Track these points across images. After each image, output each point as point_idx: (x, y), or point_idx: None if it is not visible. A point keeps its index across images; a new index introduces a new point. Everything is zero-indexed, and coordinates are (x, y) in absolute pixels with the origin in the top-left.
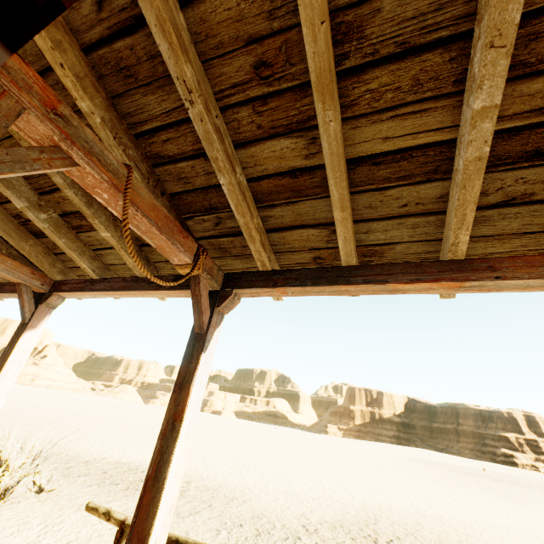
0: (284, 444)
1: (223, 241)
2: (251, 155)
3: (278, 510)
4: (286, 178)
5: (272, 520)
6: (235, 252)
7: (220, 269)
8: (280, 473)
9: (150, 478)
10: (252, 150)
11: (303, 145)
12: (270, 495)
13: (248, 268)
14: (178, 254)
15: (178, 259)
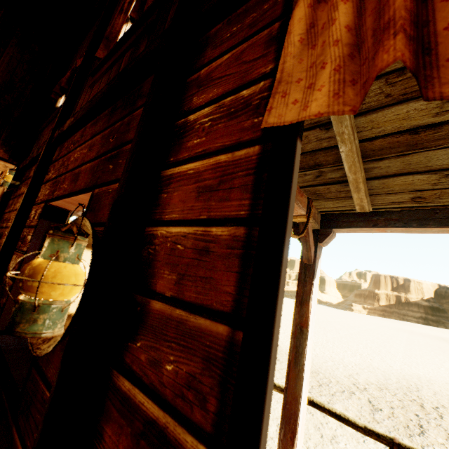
0: (317, 317)
1: (319, 189)
2: (370, 120)
3: (329, 369)
4: (403, 135)
5: (327, 376)
6: (329, 196)
7: (318, 212)
8: (321, 340)
9: (291, 362)
10: (373, 116)
11: (435, 105)
12: (319, 357)
13: (338, 207)
14: (297, 210)
15: (294, 212)
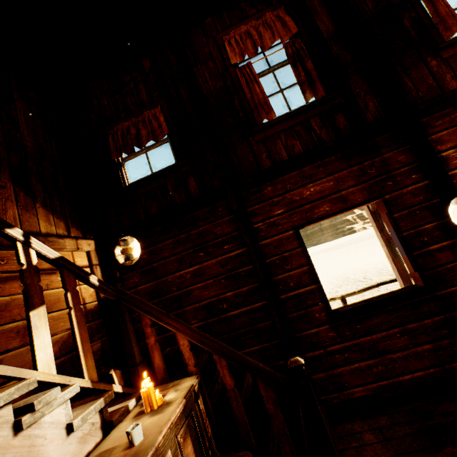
0: None
1: None
2: None
3: None
4: None
5: None
6: None
7: None
8: None
9: (393, 258)
10: None
11: None
12: None
13: None
14: None
15: None
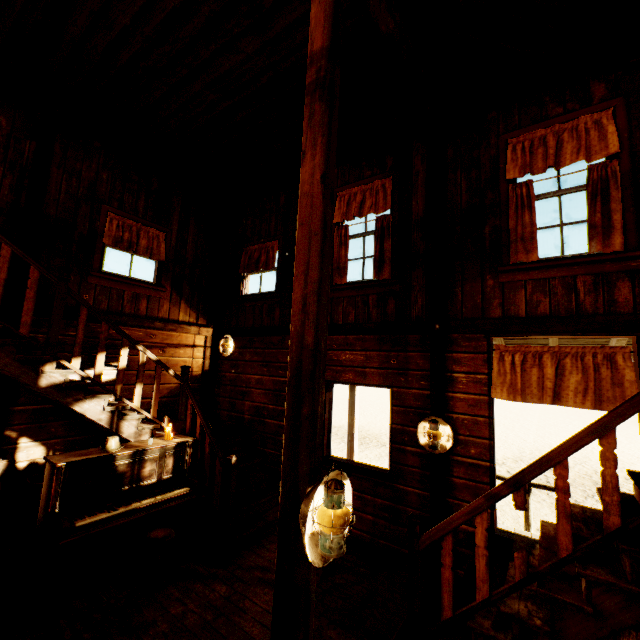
0: None
1: None
2: None
3: None
4: None
5: None
6: None
7: None
8: None
9: None
10: None
11: None
12: None
13: None
14: None
15: None
